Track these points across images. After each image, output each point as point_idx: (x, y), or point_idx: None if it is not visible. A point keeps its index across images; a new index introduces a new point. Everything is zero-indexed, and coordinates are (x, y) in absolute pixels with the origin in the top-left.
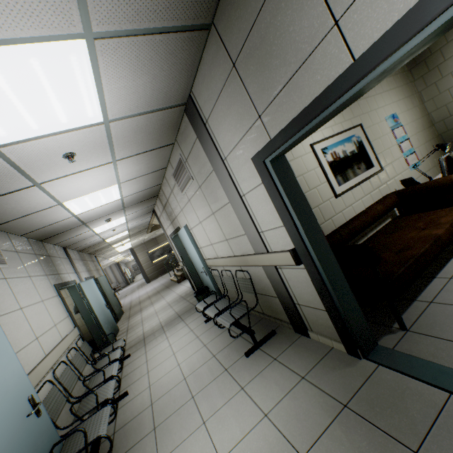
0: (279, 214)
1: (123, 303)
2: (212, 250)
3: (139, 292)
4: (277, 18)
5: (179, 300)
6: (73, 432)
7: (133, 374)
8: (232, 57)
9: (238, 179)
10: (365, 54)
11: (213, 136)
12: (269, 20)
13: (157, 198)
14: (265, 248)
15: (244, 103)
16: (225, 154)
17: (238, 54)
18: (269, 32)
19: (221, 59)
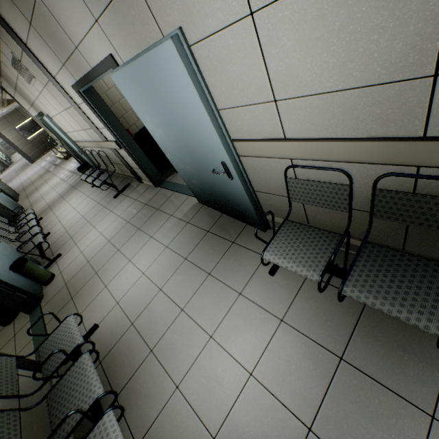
0: (101, 122)
1: (13, 187)
2: (79, 136)
3: (26, 174)
4: (47, 22)
5: (71, 175)
6: (25, 242)
7: (50, 225)
8: (27, 18)
9: (71, 94)
10: (93, 70)
11: (38, 57)
12: (43, 19)
13: (1, 77)
14: (105, 138)
15: (50, 51)
16: (53, 74)
17: (31, 20)
18: (46, 25)
19: (18, 12)
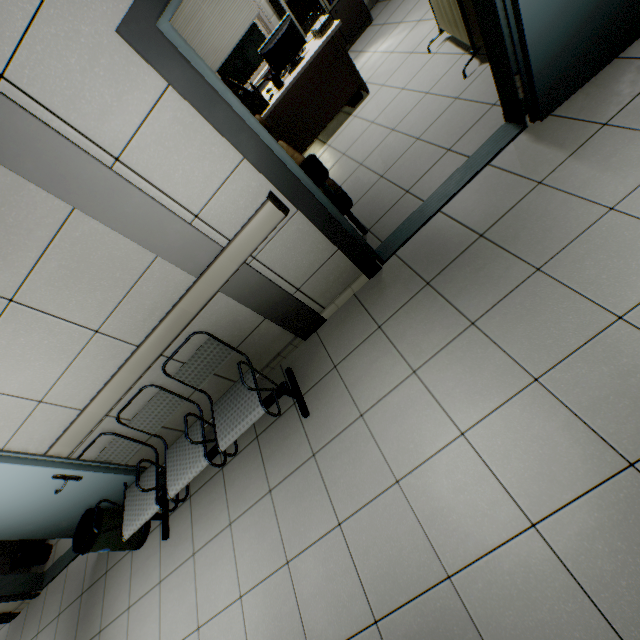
0: (230, 137)
1: None
2: (51, 416)
3: None
4: None
5: None
6: None
7: None
8: None
9: (83, 121)
10: None
11: None
12: None
13: None
14: (216, 243)
15: None
16: None
17: None
18: None
19: None
